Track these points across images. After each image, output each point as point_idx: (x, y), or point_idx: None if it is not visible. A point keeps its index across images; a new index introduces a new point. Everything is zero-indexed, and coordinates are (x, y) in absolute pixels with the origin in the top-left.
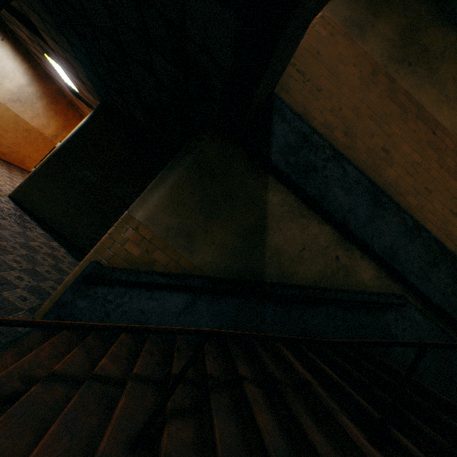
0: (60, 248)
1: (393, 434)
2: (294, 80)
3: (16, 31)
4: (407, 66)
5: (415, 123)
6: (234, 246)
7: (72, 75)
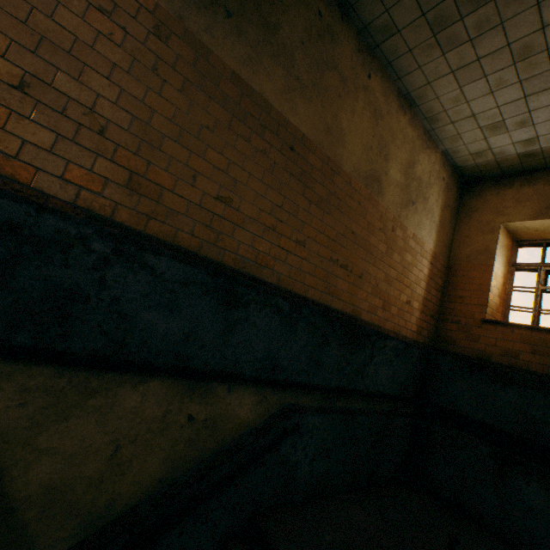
0: None
1: None
2: None
3: None
4: (225, 18)
5: (263, 135)
6: None
7: None
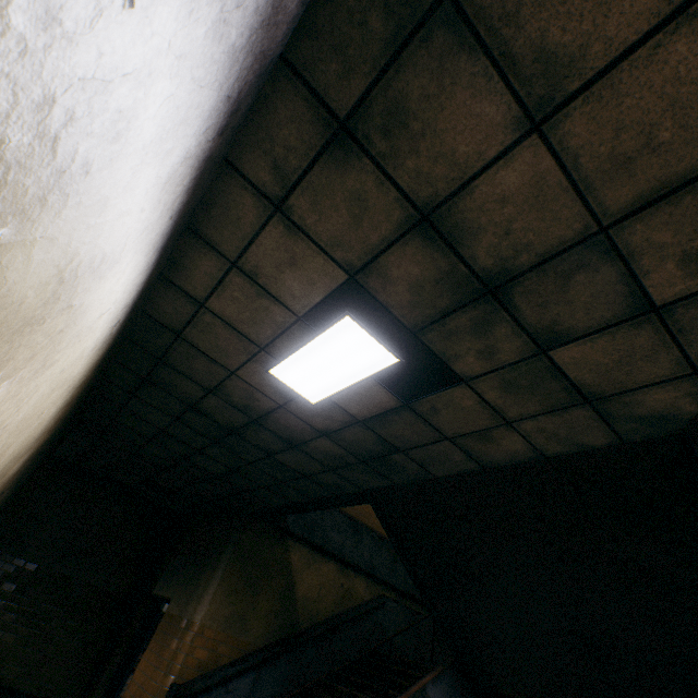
0: None
1: (390, 691)
2: None
3: None
4: None
5: None
6: (276, 610)
7: None
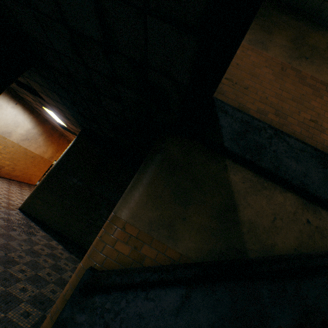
0: (58, 245)
1: None
2: (225, 85)
3: (25, 97)
4: (305, 60)
5: None
6: (212, 228)
7: (61, 116)
